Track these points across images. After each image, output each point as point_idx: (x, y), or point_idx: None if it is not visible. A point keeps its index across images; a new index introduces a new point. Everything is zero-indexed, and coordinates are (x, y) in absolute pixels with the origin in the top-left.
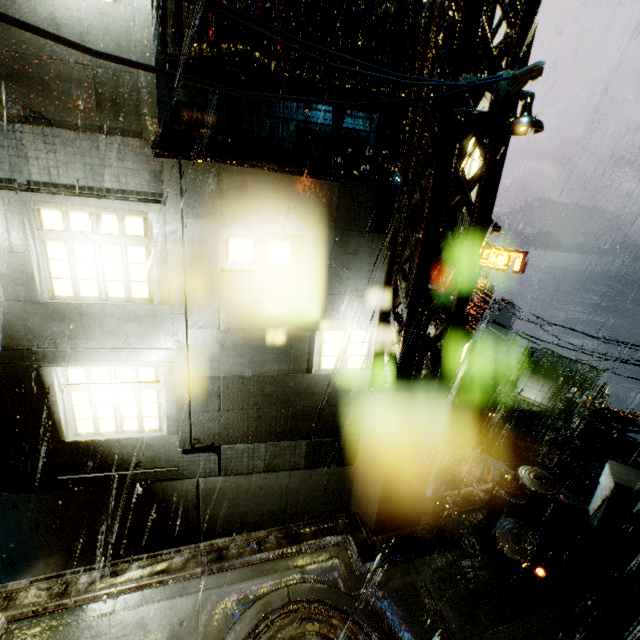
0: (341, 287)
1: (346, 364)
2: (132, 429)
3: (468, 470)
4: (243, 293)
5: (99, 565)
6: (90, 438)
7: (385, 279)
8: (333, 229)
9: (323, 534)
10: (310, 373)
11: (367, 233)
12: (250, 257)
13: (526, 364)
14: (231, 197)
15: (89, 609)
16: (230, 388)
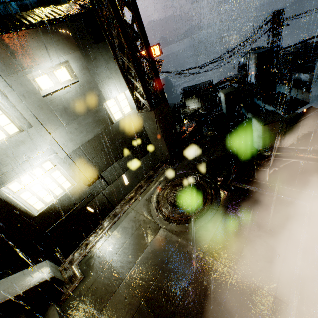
0: (100, 78)
1: (124, 113)
2: (60, 193)
3: (186, 127)
4: (61, 103)
5: (92, 232)
6: (45, 208)
7: (115, 60)
8: (78, 50)
9: (157, 170)
10: (113, 123)
11: (94, 45)
12: (51, 84)
13: (185, 96)
14: (19, 54)
15: (102, 240)
16: (87, 149)
